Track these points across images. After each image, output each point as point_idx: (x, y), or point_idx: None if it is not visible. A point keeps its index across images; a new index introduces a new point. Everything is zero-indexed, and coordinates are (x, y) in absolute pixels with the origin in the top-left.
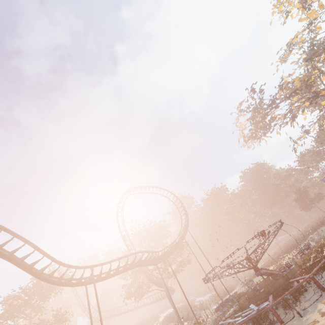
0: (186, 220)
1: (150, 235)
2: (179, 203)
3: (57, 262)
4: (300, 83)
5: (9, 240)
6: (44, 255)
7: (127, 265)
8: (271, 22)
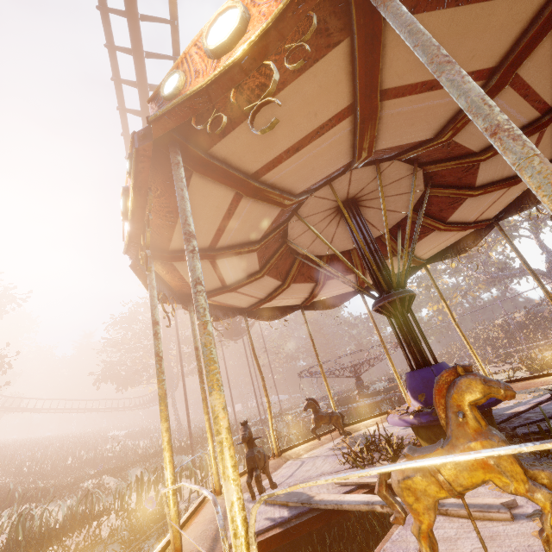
0: None
1: None
2: None
3: None
4: None
5: None
6: None
7: None
8: None
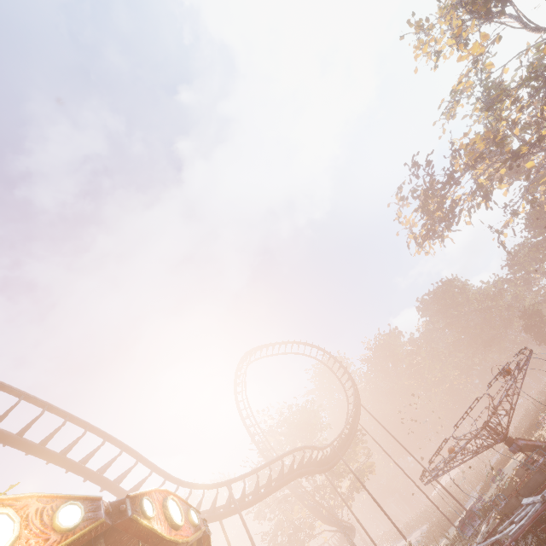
0: (354, 389)
1: (295, 430)
2: (334, 363)
3: (173, 480)
4: (484, 143)
5: (99, 447)
6: (153, 468)
7: (282, 474)
8: (416, 69)
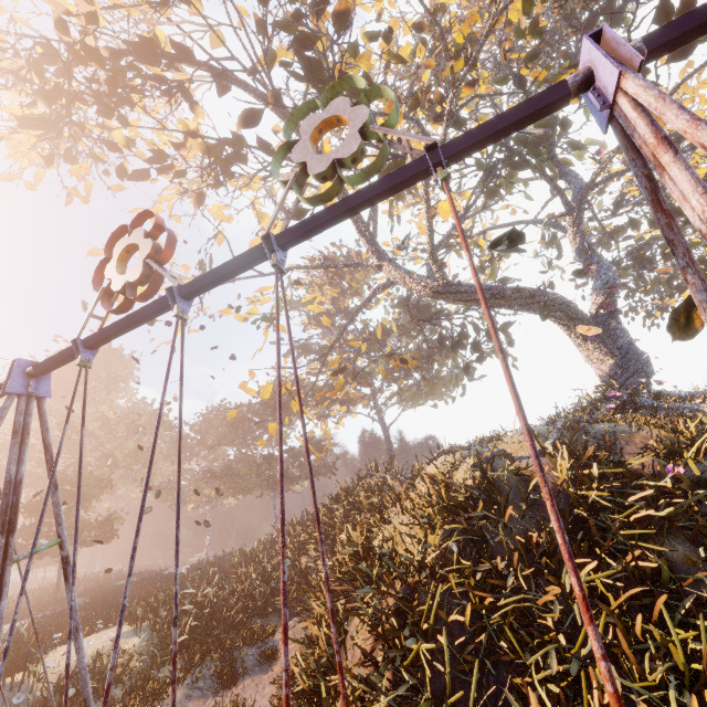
0: None
1: None
2: None
3: None
4: None
5: None
6: None
7: None
8: None
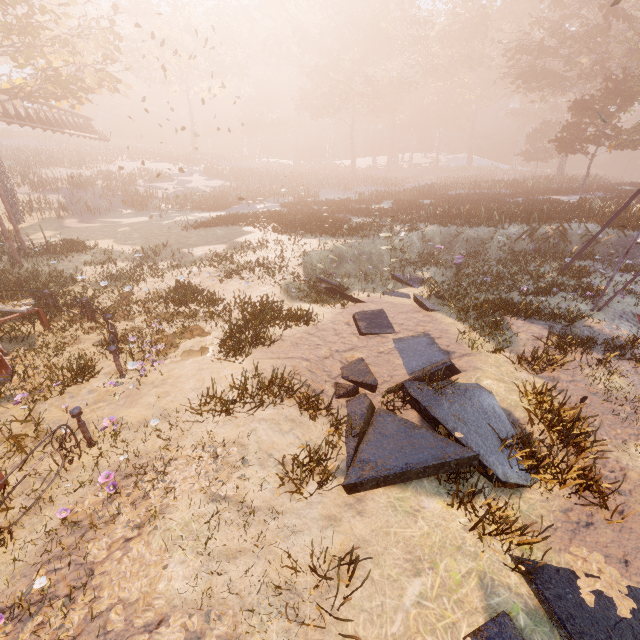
0: None
1: None
2: None
3: None
4: None
5: None
6: None
7: None
8: None
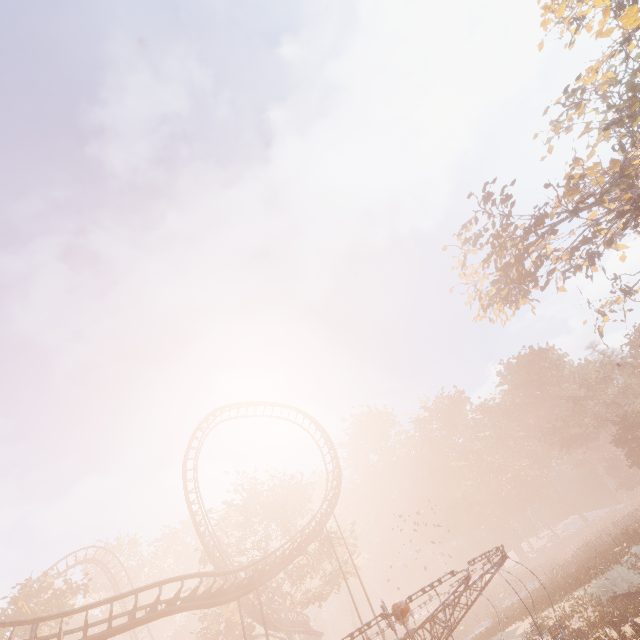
0: (331, 487)
1: (264, 509)
2: (325, 443)
3: None
4: (603, 177)
5: None
6: None
7: (134, 614)
8: (541, 43)
